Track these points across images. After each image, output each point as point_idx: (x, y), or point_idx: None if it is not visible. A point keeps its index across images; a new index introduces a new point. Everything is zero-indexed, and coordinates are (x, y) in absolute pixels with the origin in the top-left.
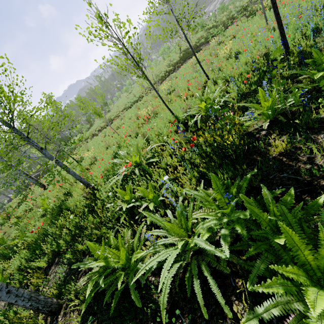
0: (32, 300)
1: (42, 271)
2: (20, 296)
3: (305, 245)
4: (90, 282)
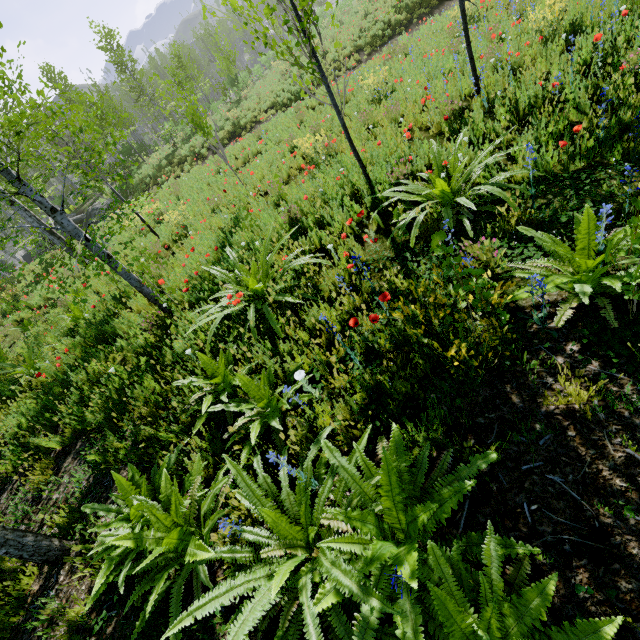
0: (9, 546)
1: (51, 458)
2: None
3: None
4: (107, 563)
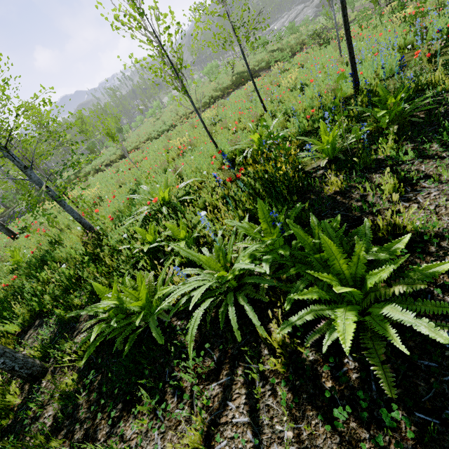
0: (6, 357)
1: (13, 337)
2: None
3: (341, 254)
4: (97, 327)
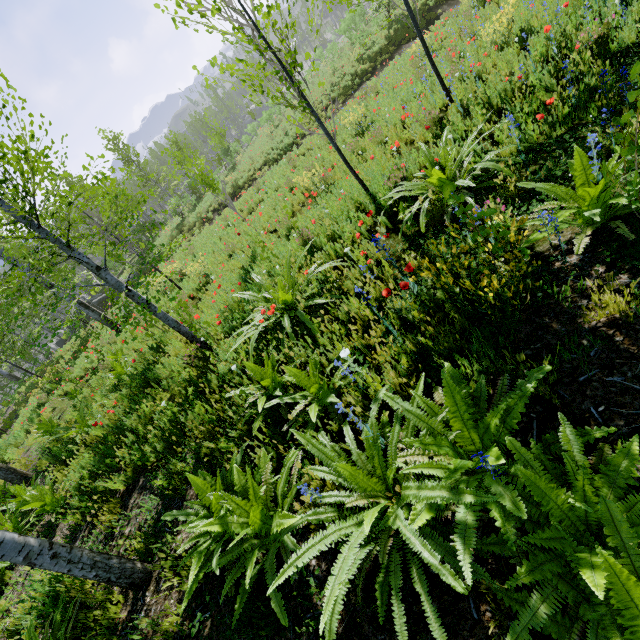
0: (98, 568)
1: (117, 498)
2: (76, 562)
3: None
4: (196, 557)
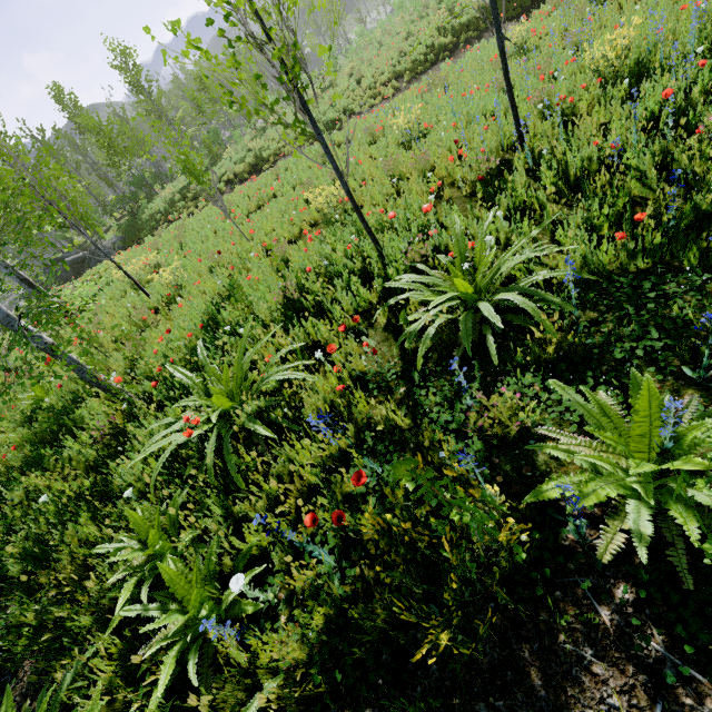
0: None
1: None
2: None
3: None
4: None
